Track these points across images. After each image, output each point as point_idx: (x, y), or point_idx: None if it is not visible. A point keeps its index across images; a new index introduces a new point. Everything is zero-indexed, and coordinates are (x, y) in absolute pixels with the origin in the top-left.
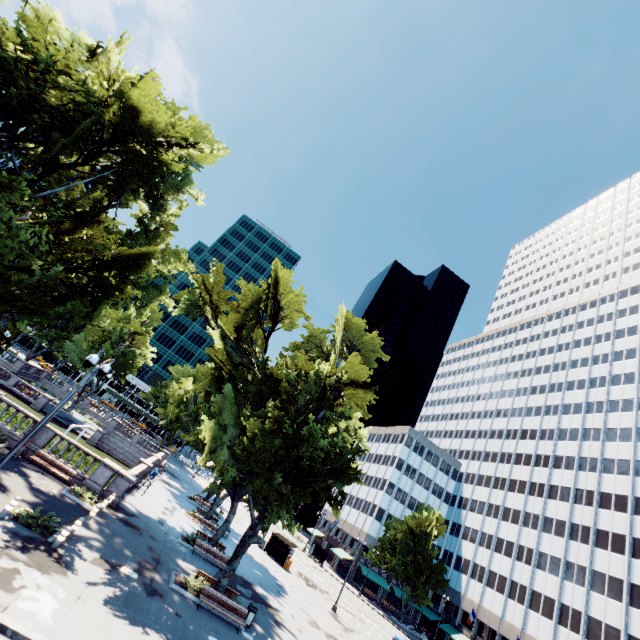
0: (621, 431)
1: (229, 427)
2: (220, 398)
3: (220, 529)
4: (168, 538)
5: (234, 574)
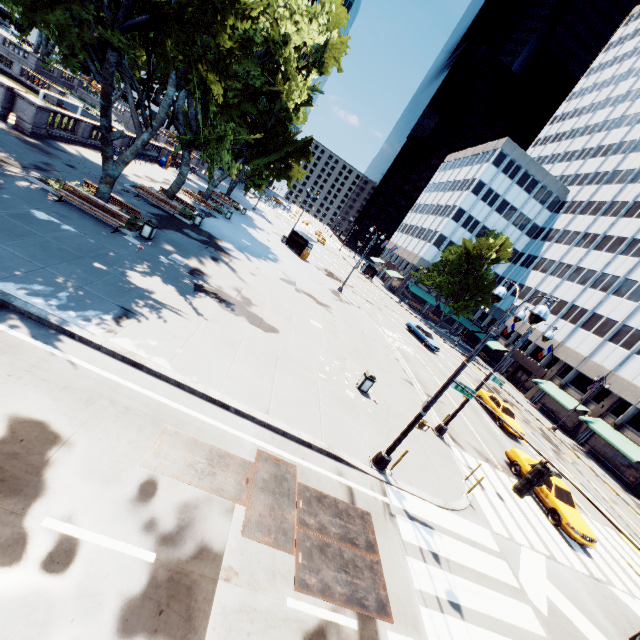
0: None
1: None
2: None
3: (174, 182)
4: None
5: (197, 227)
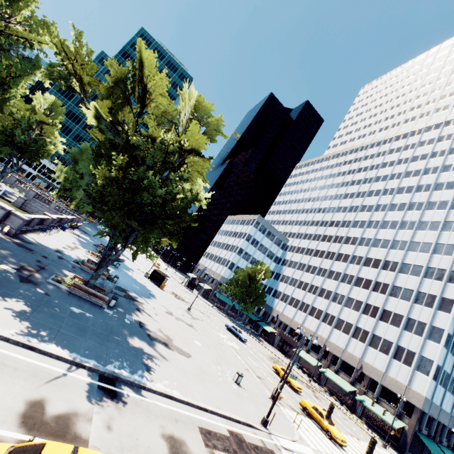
0: (392, 223)
1: (86, 176)
2: (76, 151)
3: None
4: (61, 259)
5: (114, 284)
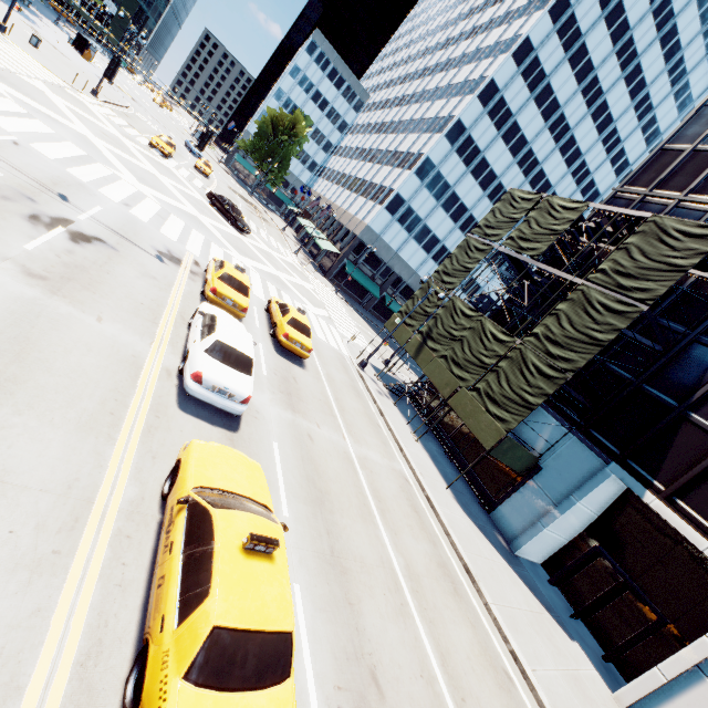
0: (479, 28)
1: None
2: None
3: None
4: None
5: None
